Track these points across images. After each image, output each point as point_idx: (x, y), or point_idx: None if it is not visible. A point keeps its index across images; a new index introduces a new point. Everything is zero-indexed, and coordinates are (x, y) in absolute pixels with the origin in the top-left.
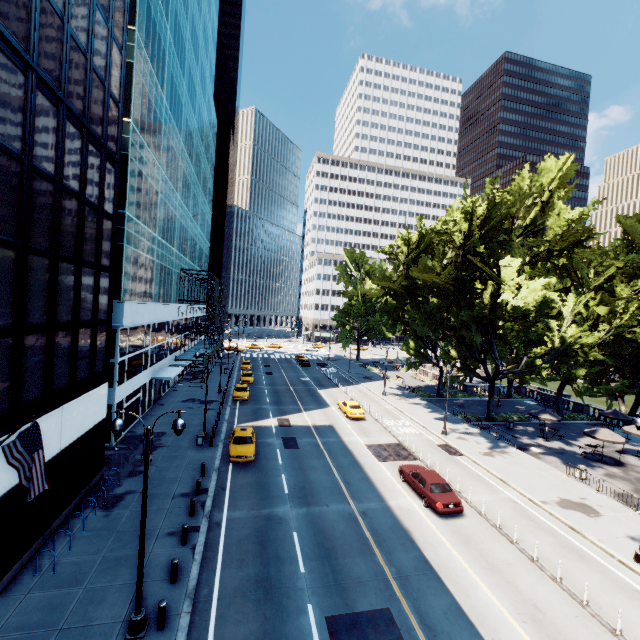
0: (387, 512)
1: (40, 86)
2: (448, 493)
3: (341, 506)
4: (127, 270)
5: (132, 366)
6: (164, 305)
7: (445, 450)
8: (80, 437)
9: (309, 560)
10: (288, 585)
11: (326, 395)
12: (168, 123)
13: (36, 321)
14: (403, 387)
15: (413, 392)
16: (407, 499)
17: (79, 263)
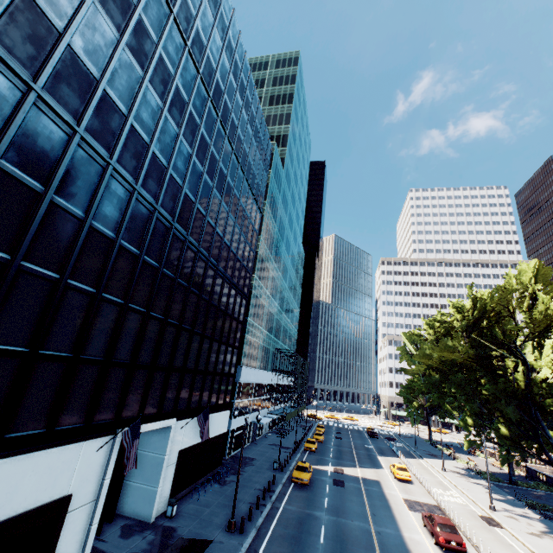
0: (398, 537)
1: (226, 280)
2: (453, 534)
3: (362, 524)
4: (245, 348)
5: (241, 408)
6: (263, 371)
7: (484, 520)
8: (215, 436)
9: (327, 539)
10: (310, 544)
11: (383, 460)
12: (273, 268)
13: (210, 369)
14: (471, 469)
15: (478, 473)
16: (421, 536)
17: (227, 345)
